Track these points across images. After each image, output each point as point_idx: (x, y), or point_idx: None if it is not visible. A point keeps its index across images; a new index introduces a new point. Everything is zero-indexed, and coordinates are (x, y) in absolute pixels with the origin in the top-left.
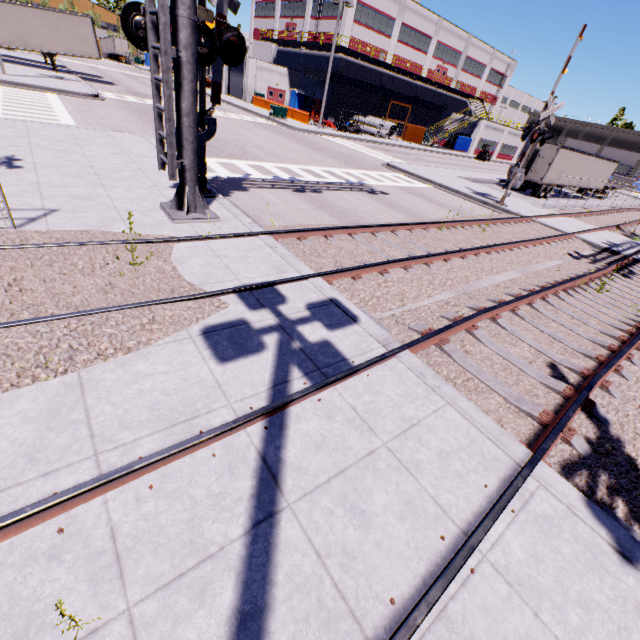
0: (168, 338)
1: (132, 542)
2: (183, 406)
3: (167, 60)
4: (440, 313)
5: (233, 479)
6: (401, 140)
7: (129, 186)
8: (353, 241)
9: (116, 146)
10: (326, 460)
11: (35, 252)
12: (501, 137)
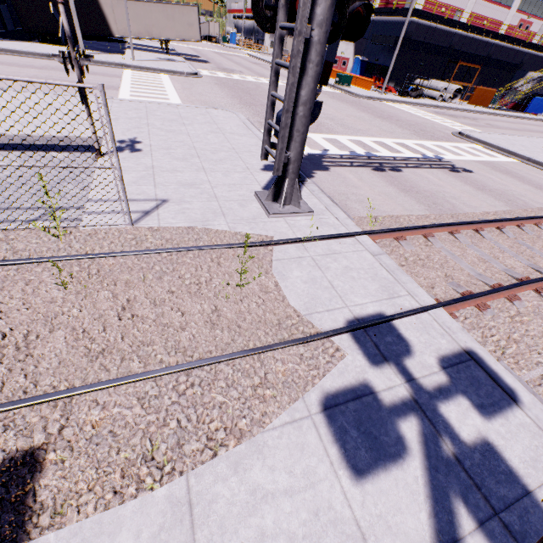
0: (284, 415)
1: None
2: None
3: (299, 42)
4: None
5: None
6: (463, 103)
7: (226, 169)
8: (456, 242)
9: (213, 124)
10: None
11: (147, 260)
12: None
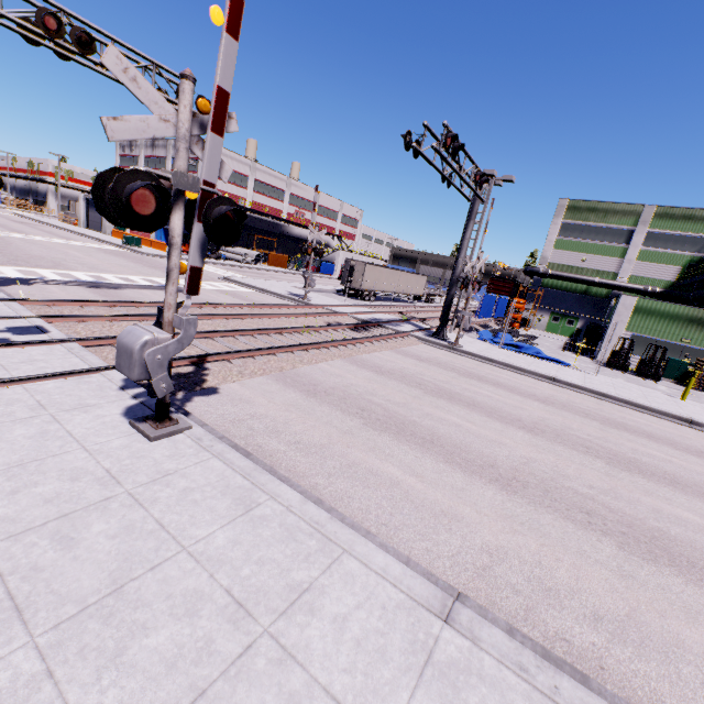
0: None
1: None
2: None
3: None
4: None
5: None
6: (271, 266)
7: None
8: (110, 310)
9: None
10: None
11: None
12: None
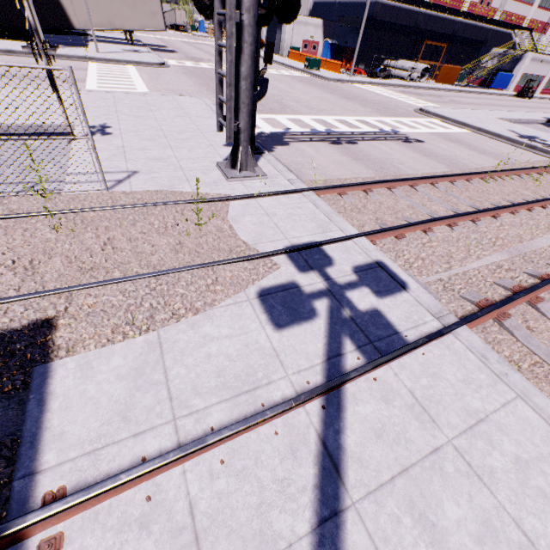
0: (229, 300)
1: (208, 522)
2: (245, 374)
3: (231, 25)
4: (493, 279)
5: (296, 463)
6: (432, 82)
7: (191, 146)
8: (392, 195)
9: (179, 109)
10: (387, 453)
11: (122, 212)
12: (549, 70)
